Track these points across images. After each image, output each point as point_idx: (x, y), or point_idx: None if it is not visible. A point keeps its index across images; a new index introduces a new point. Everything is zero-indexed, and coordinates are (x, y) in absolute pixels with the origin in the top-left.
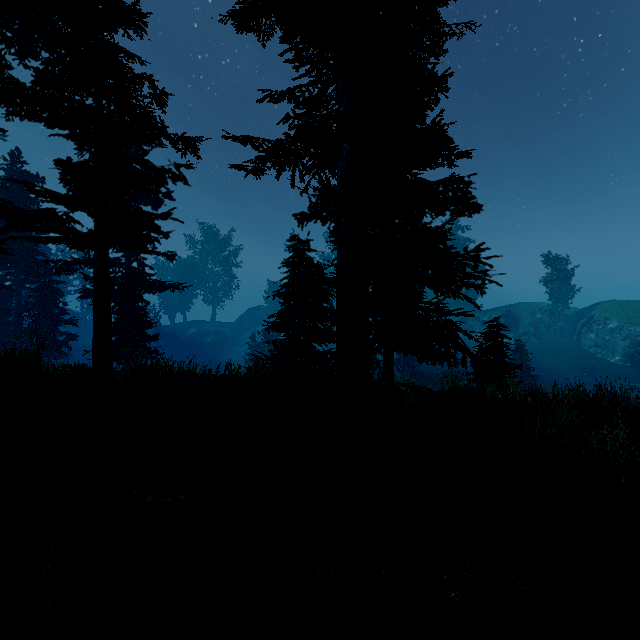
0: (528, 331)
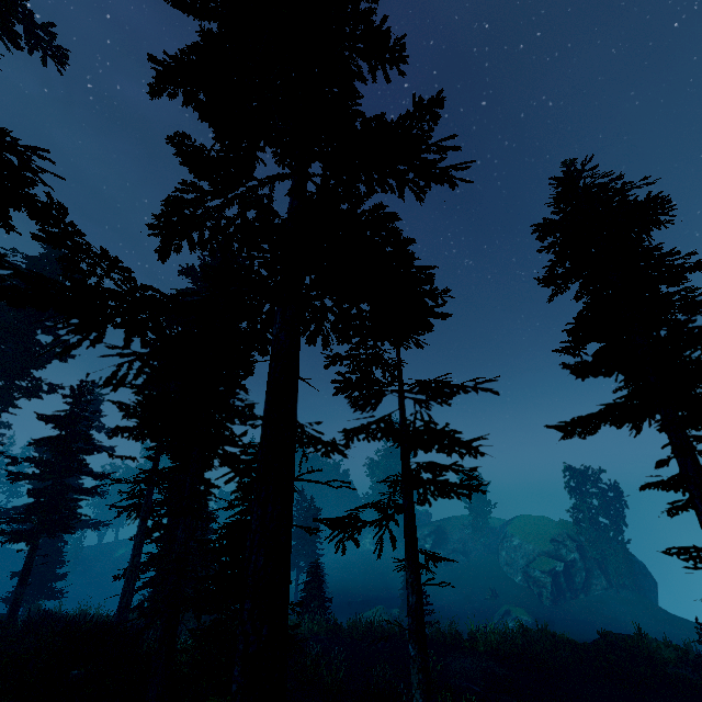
0: (457, 548)
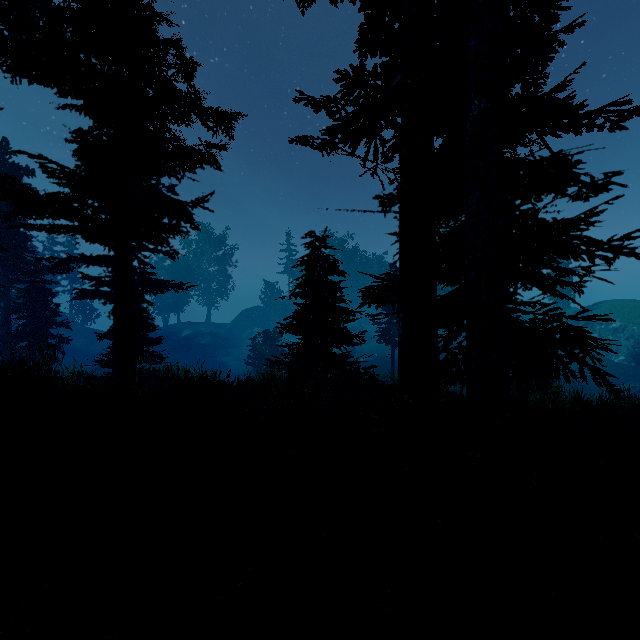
0: None
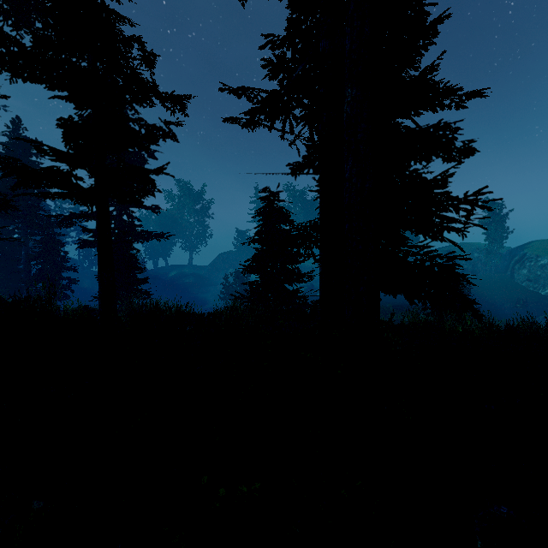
0: (466, 268)
